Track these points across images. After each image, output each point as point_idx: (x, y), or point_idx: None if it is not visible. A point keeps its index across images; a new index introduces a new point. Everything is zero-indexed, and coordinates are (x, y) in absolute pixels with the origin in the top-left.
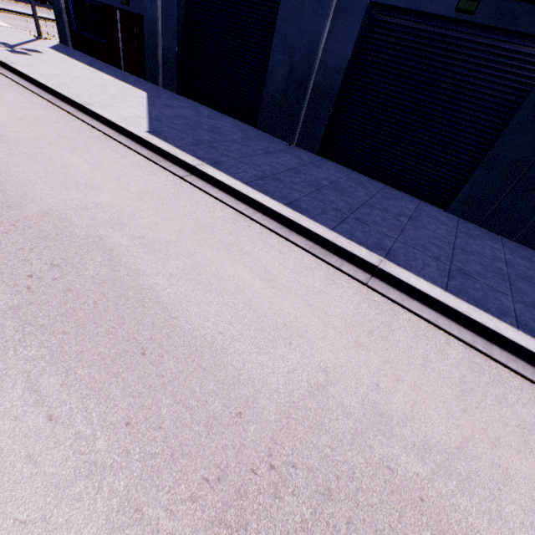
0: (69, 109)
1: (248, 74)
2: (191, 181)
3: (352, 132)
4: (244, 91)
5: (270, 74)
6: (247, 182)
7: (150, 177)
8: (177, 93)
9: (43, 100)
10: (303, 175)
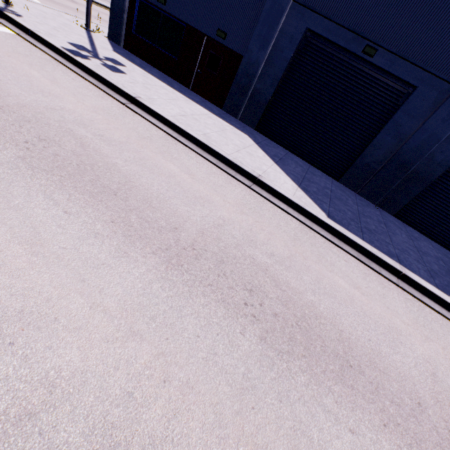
0: (246, 181)
1: (342, 137)
2: (409, 291)
3: (429, 206)
4: (332, 148)
5: (372, 147)
6: (436, 286)
7: (388, 292)
8: (255, 129)
9: (211, 164)
10: (428, 256)
